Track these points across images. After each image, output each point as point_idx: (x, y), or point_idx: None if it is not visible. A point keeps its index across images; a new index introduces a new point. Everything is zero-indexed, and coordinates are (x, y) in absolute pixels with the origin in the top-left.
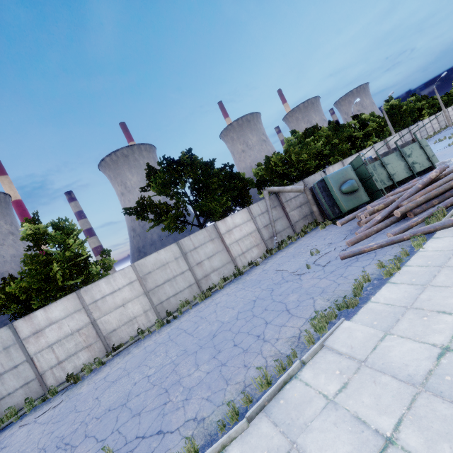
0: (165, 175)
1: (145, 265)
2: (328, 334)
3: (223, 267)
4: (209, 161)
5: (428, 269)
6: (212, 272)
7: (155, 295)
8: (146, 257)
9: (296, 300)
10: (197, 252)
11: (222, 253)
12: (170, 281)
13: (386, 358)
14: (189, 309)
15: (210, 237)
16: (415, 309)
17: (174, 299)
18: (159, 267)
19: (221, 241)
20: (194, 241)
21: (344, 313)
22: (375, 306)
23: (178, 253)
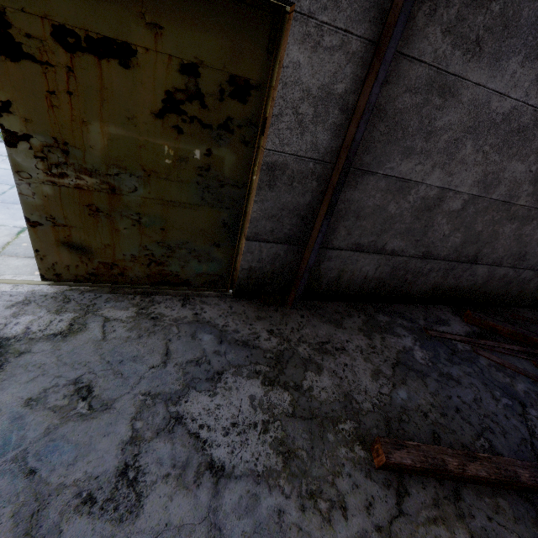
0: None
1: None
2: None
3: None
4: None
5: None
6: None
7: None
8: None
9: None
10: None
11: None
12: None
13: None
14: None
15: None
16: None
17: None
18: None
19: None
20: None
21: None
22: None
23: None
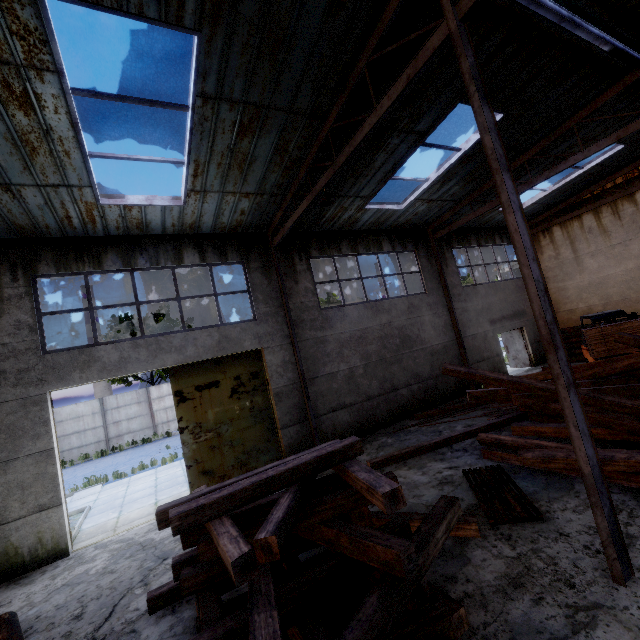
0: (124, 331)
1: (60, 413)
2: (83, 489)
3: (141, 431)
4: (171, 326)
5: (177, 464)
6: (128, 433)
7: (59, 443)
8: (63, 407)
9: (121, 469)
10: (118, 411)
11: (145, 417)
12: (79, 433)
13: (78, 501)
14: (82, 463)
15: (138, 400)
16: (128, 483)
17: (77, 451)
18: (73, 418)
19: (149, 406)
20: (120, 400)
21: (114, 480)
22: (126, 479)
23: (98, 408)
